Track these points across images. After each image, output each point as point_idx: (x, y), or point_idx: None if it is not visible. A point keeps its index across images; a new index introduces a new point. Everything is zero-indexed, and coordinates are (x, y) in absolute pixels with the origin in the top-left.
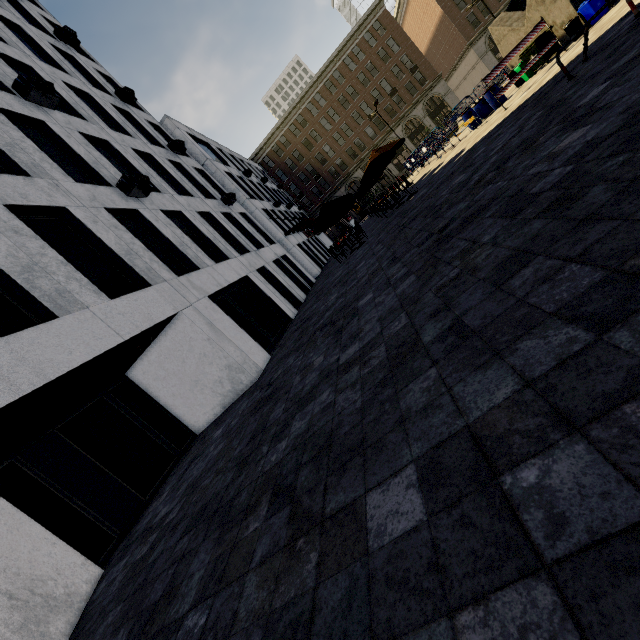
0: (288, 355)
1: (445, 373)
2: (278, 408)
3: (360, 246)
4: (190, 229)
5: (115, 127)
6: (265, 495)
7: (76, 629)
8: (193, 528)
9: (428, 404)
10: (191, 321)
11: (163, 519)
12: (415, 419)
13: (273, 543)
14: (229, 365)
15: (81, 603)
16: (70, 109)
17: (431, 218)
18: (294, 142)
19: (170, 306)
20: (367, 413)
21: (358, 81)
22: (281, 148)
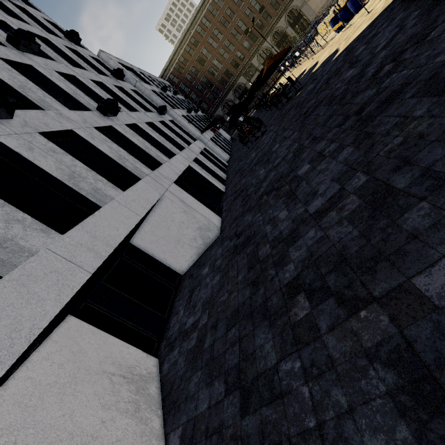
0: (242, 215)
1: (439, 203)
2: (263, 247)
3: (263, 134)
4: (145, 136)
5: (72, 64)
6: (299, 296)
7: (164, 390)
8: (236, 324)
9: (435, 223)
10: (171, 201)
11: (195, 324)
12: (428, 233)
13: (334, 318)
14: (200, 227)
15: (157, 377)
16: (41, 53)
17: (338, 105)
18: (190, 60)
19: (156, 192)
20: (370, 237)
21: (233, 3)
22: (181, 66)
